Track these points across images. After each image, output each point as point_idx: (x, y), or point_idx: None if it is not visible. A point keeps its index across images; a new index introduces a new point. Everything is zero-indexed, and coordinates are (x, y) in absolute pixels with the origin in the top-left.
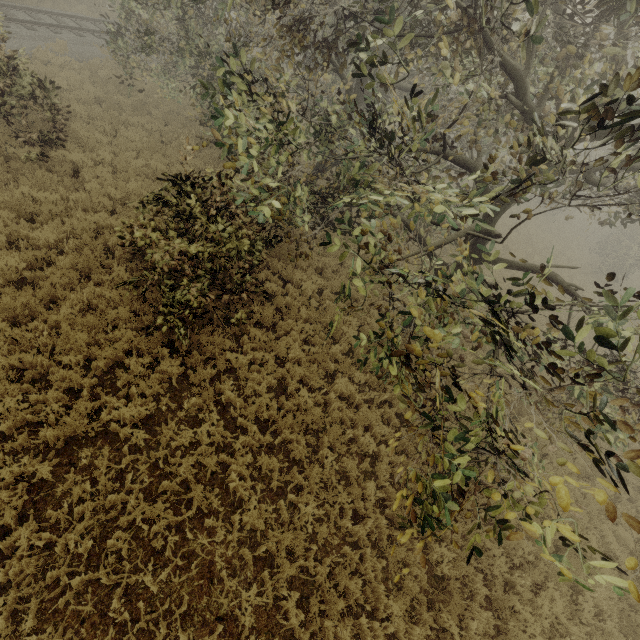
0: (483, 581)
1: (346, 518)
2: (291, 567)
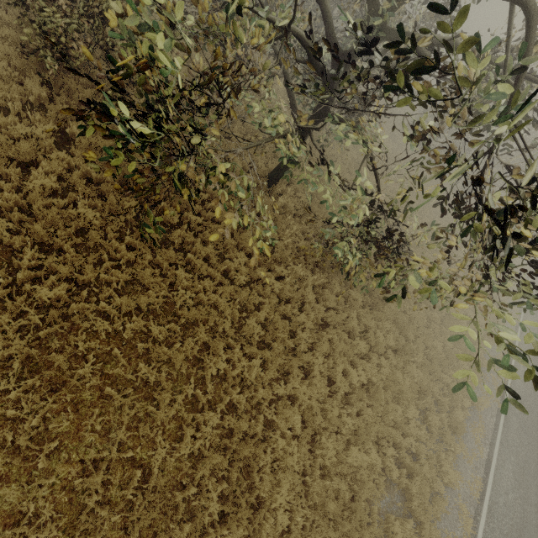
0: (213, 338)
1: (121, 244)
2: (46, 234)
